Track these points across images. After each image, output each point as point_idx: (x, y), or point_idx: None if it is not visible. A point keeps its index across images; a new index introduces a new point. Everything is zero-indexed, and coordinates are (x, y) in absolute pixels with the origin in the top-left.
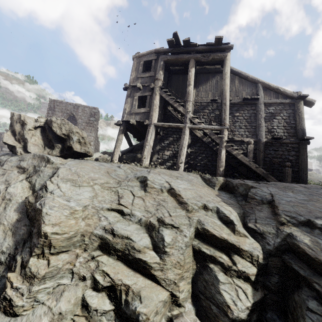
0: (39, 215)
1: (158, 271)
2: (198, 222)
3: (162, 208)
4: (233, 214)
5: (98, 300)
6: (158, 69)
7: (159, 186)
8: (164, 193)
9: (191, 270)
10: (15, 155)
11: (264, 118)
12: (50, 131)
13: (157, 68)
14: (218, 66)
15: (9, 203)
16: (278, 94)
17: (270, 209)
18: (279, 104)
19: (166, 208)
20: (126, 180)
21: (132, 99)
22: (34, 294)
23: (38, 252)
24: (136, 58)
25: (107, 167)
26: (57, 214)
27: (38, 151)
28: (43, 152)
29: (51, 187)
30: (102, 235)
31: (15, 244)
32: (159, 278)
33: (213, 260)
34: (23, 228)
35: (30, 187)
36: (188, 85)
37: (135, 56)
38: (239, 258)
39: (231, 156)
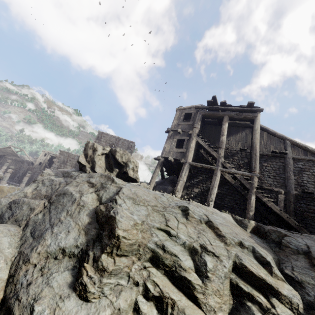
0: (113, 220)
1: (200, 294)
2: (236, 256)
3: (203, 236)
4: (269, 257)
5: (147, 307)
6: (196, 120)
7: (198, 217)
8: (202, 224)
9: (228, 305)
10: (84, 172)
11: (293, 172)
12: (112, 158)
13: (195, 119)
14: (248, 122)
15: (83, 208)
16: (307, 152)
17: (307, 259)
18: (308, 161)
19: (207, 237)
20: (170, 207)
21: (171, 140)
22: (103, 285)
23: (108, 251)
24: (179, 110)
25: (154, 193)
26: (126, 222)
27: (101, 172)
28: (104, 173)
29: (119, 201)
30: (154, 248)
31: (87, 242)
32: (200, 302)
33: (251, 299)
34: (93, 230)
35: (98, 199)
36: (222, 135)
37: (178, 108)
38: (277, 302)
39: (259, 203)
